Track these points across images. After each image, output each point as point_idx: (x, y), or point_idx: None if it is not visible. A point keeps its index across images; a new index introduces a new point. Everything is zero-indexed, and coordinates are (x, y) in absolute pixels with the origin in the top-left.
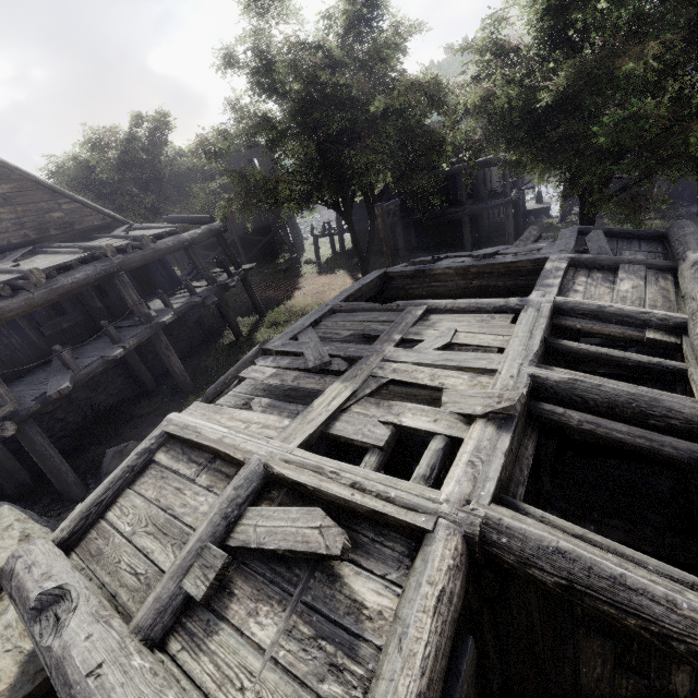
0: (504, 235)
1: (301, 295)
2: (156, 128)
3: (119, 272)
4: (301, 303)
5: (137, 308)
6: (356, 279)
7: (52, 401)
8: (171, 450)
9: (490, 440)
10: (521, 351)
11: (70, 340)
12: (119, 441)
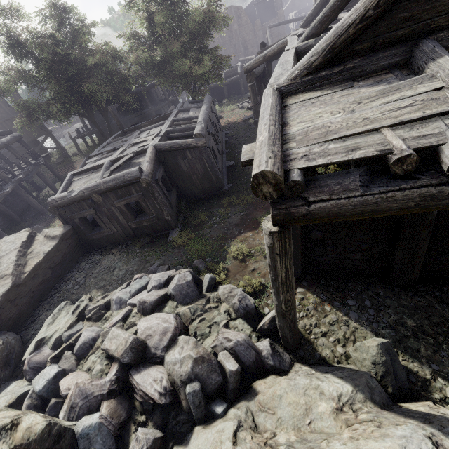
0: None
1: None
2: None
3: None
4: None
5: (1, 174)
6: None
7: None
8: (77, 177)
9: (157, 138)
10: (164, 128)
11: None
12: None
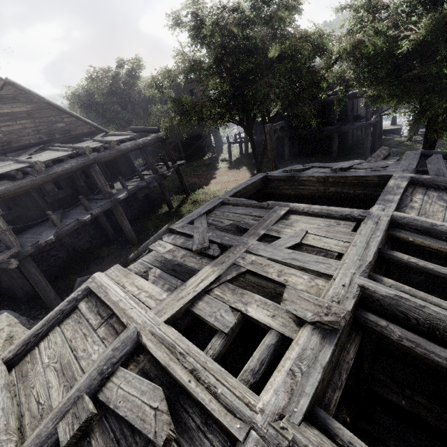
0: (363, 148)
1: (215, 182)
2: (132, 68)
3: (93, 164)
4: (214, 189)
5: (104, 188)
6: (252, 174)
7: (43, 247)
8: (89, 302)
9: (313, 349)
10: (356, 261)
11: (63, 206)
12: (87, 272)
